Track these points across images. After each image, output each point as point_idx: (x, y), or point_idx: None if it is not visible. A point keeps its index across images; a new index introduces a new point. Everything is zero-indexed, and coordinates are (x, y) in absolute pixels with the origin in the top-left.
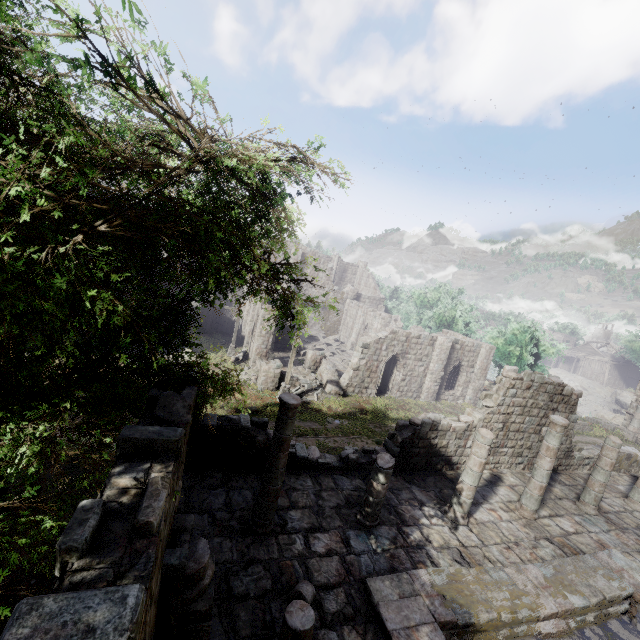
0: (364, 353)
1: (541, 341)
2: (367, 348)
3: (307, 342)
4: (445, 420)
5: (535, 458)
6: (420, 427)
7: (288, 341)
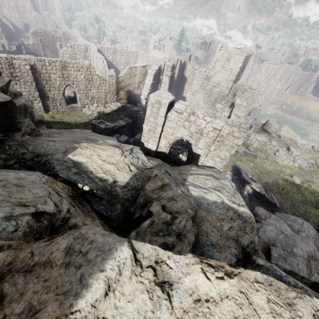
0: (32, 36)
1: (102, 31)
2: (32, 34)
3: (27, 38)
4: (26, 42)
5: (58, 53)
6: (20, 44)
7: (17, 37)
